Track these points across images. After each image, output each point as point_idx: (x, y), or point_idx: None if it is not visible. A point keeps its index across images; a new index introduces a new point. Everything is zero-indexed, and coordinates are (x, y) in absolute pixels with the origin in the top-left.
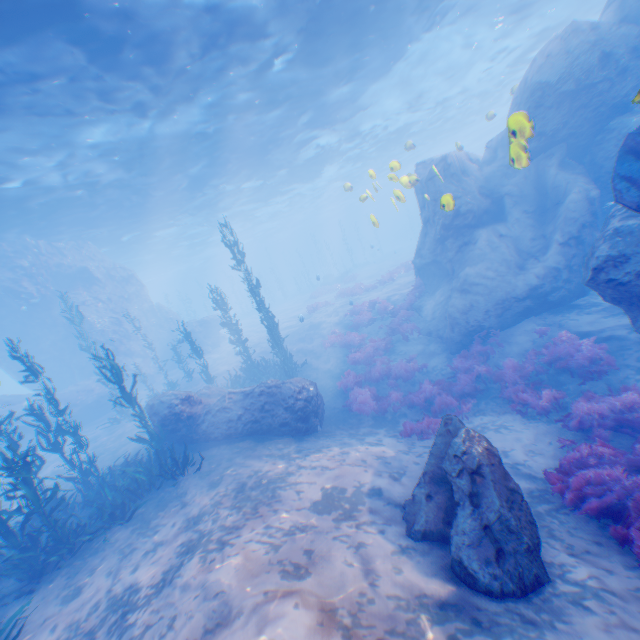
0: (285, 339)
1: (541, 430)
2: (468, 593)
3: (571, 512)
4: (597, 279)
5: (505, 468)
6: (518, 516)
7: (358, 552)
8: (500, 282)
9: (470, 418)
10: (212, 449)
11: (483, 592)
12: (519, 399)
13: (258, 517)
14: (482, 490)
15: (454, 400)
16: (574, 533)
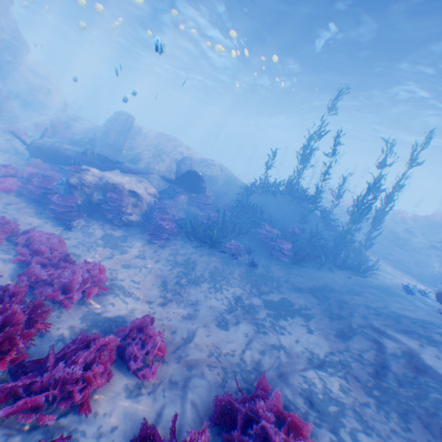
0: None
1: None
2: None
3: None
4: None
5: None
6: None
7: None
8: None
9: None
10: None
11: None
12: None
13: None
14: None
15: None
16: None
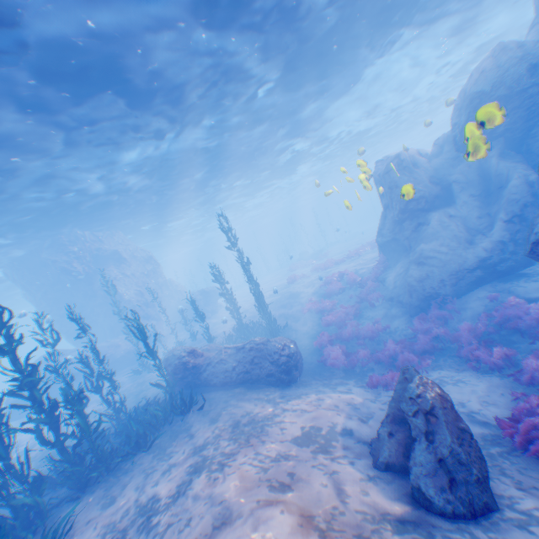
0: (269, 306)
1: (494, 383)
2: (425, 514)
3: (522, 454)
4: (536, 251)
5: (461, 415)
6: (468, 451)
7: (331, 477)
8: (452, 255)
9: (430, 373)
10: (212, 394)
11: (438, 514)
12: (474, 356)
13: (250, 446)
14: (435, 428)
15: (415, 357)
16: (524, 472)
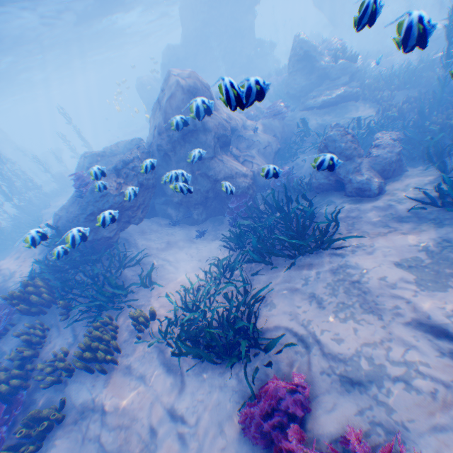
0: None
1: None
2: None
3: None
4: None
5: None
6: None
7: None
8: None
9: None
10: None
11: None
12: None
13: None
14: None
15: None
16: None
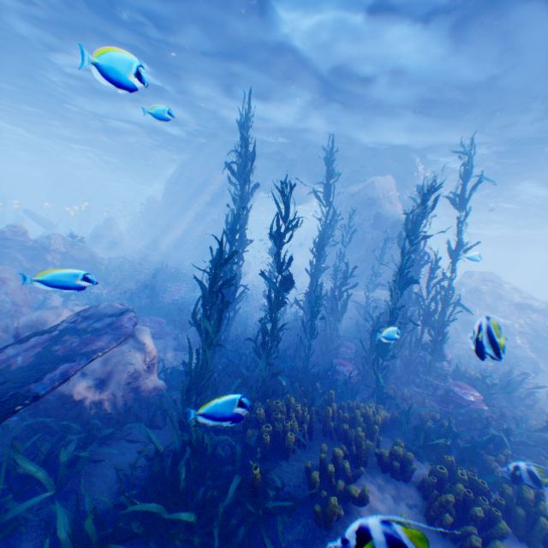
0: None
1: None
2: None
3: None
4: None
5: None
6: None
7: None
8: None
9: None
10: None
11: None
12: None
13: None
14: None
15: None
16: None
